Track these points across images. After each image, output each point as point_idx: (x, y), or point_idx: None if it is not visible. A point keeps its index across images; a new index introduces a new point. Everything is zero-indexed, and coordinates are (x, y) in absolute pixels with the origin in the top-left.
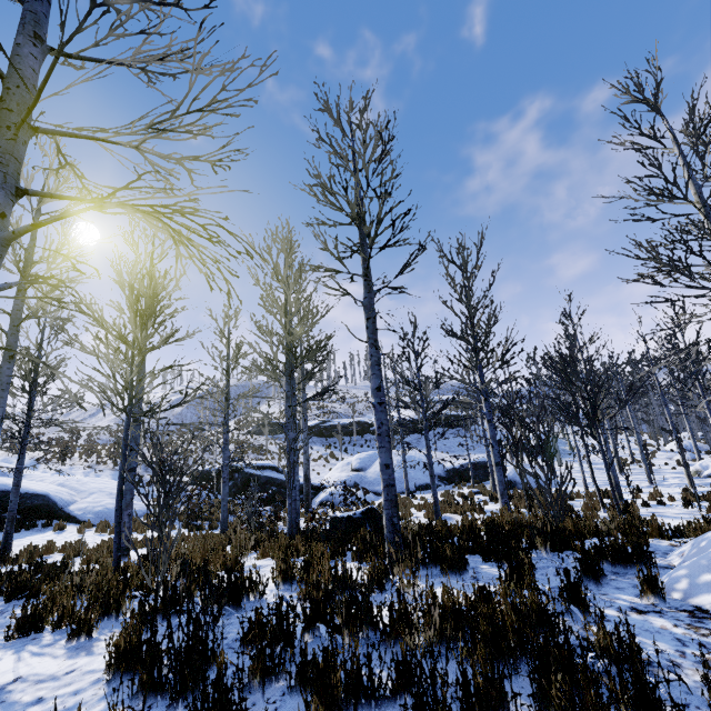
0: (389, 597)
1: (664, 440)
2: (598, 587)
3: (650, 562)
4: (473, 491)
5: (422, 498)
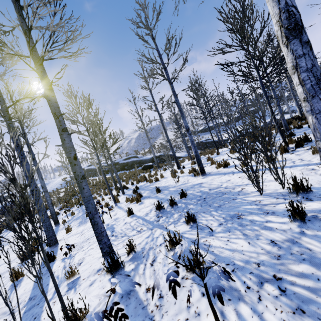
0: None
1: None
2: None
3: None
4: None
5: None
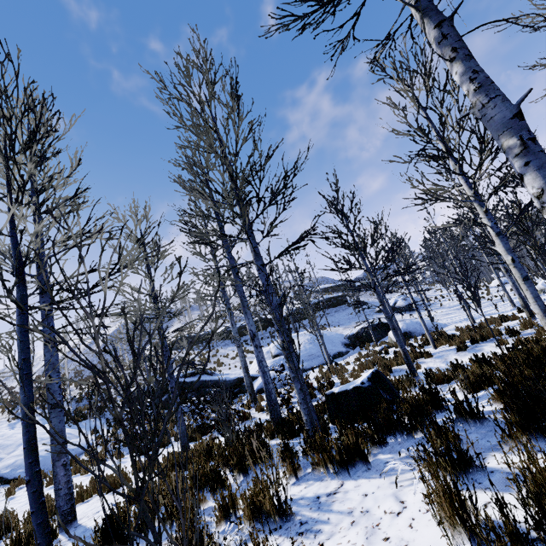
0: None
1: (487, 280)
2: None
3: None
4: (383, 347)
5: (347, 363)
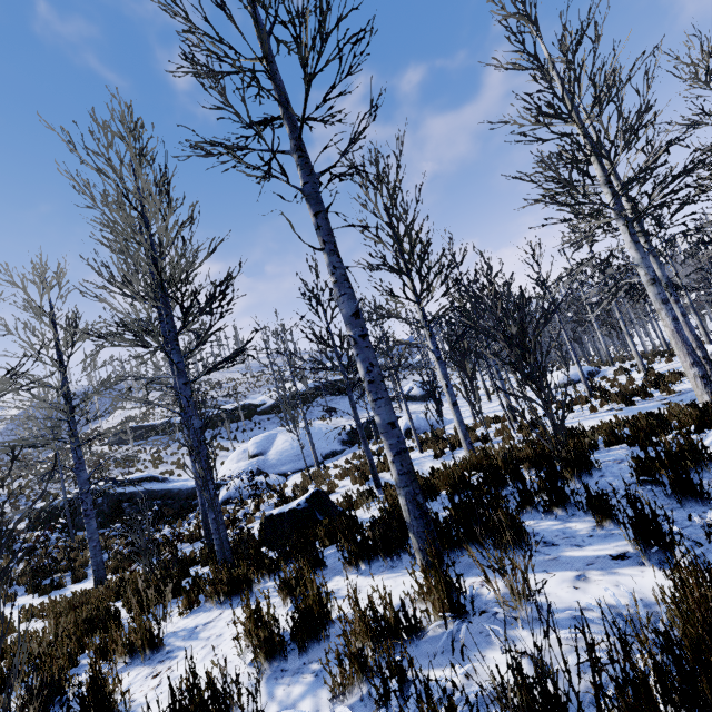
0: (480, 624)
1: (508, 369)
2: (707, 505)
3: (707, 460)
4: (381, 446)
5: (335, 466)
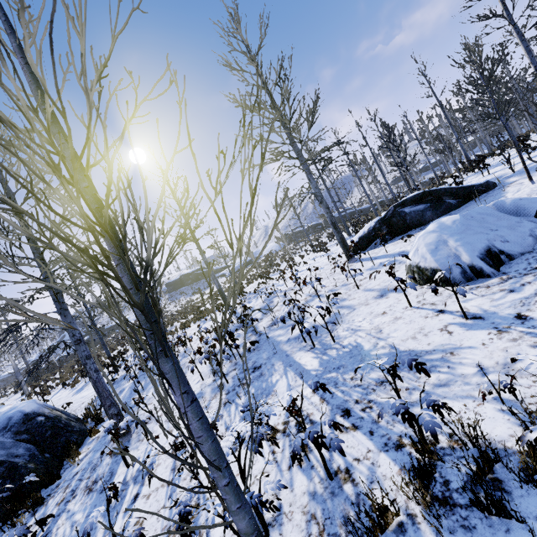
0: None
1: None
2: None
3: None
4: None
5: None
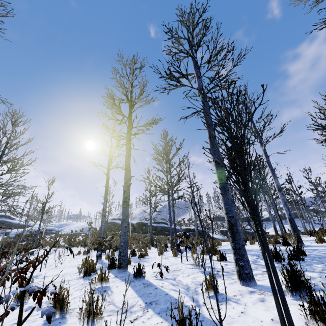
0: None
1: None
2: None
3: None
4: None
5: None
